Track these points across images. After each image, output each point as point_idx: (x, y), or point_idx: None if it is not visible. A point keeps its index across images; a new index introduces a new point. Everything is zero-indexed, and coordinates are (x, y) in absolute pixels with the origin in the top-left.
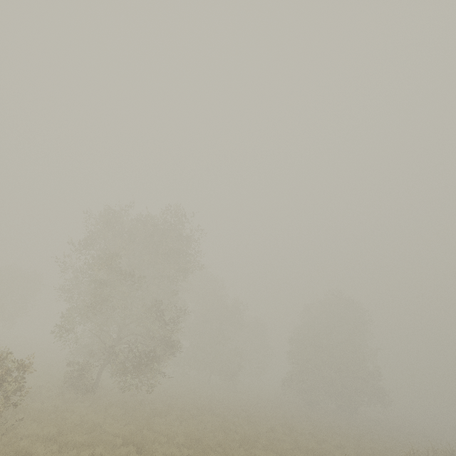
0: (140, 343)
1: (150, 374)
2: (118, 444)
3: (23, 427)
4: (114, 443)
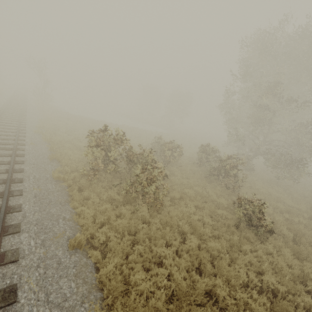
0: (286, 148)
1: (299, 171)
2: (305, 217)
3: (243, 189)
4: (301, 215)
